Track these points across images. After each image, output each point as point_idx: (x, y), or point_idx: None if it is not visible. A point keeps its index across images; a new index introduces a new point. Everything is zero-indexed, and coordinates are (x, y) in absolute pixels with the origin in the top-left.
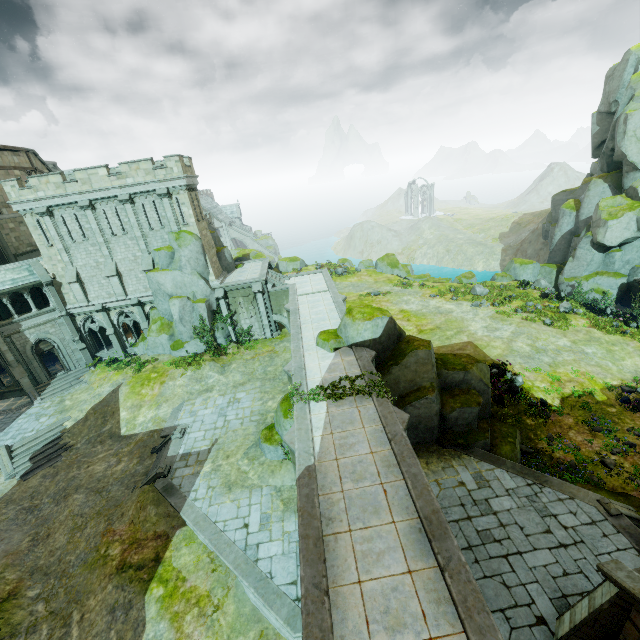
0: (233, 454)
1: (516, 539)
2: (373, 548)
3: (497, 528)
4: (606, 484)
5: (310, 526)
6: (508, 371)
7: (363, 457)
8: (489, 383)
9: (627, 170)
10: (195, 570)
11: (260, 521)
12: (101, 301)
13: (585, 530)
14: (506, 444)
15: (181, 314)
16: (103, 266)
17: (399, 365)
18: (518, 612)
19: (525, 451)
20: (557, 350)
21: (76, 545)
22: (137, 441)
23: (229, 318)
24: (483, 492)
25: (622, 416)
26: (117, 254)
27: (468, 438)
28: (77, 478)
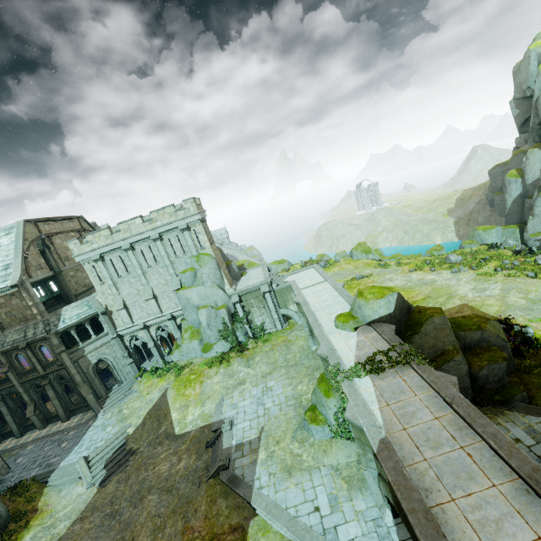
0: (282, 439)
1: None
2: (487, 516)
3: None
4: None
5: (412, 499)
6: (515, 324)
7: (430, 423)
8: (505, 338)
9: None
10: None
11: (329, 502)
12: (142, 321)
13: None
14: None
15: (208, 321)
16: (142, 292)
17: (419, 334)
18: None
19: None
20: None
21: None
22: (191, 438)
23: (245, 318)
24: None
25: None
26: (152, 281)
27: (504, 393)
28: (147, 480)
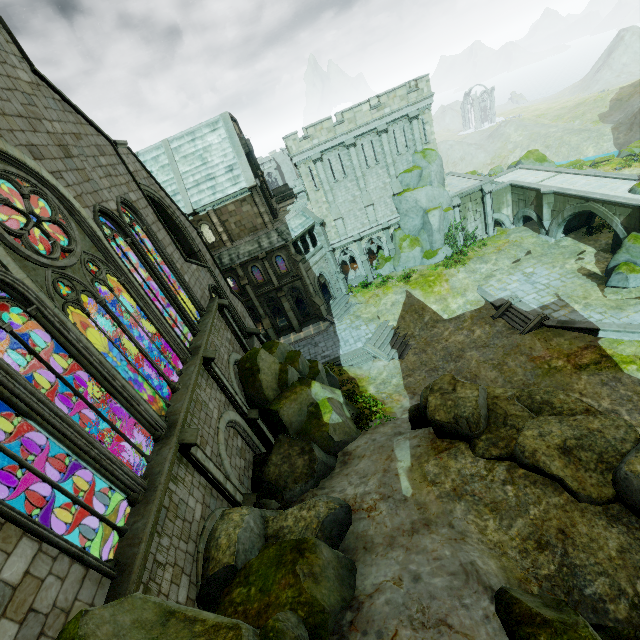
0: (588, 295)
1: None
2: None
3: None
4: None
5: None
6: None
7: None
8: None
9: None
10: None
11: None
12: (357, 232)
13: None
14: None
15: (439, 223)
16: (358, 199)
17: None
18: None
19: None
20: None
21: (513, 372)
22: (470, 317)
23: (460, 224)
24: None
25: None
26: (370, 185)
27: None
28: (449, 347)
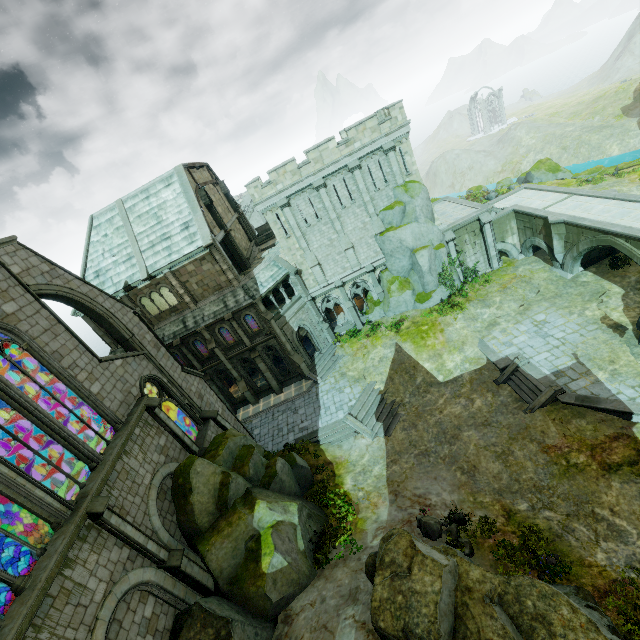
0: (615, 358)
1: None
2: None
3: None
4: None
5: None
6: None
7: None
8: None
9: None
10: None
11: None
12: (338, 277)
13: None
14: None
15: (429, 264)
16: (336, 242)
17: None
18: None
19: None
20: None
21: (520, 466)
22: (469, 381)
23: (457, 259)
24: None
25: None
26: (347, 226)
27: None
28: (443, 422)
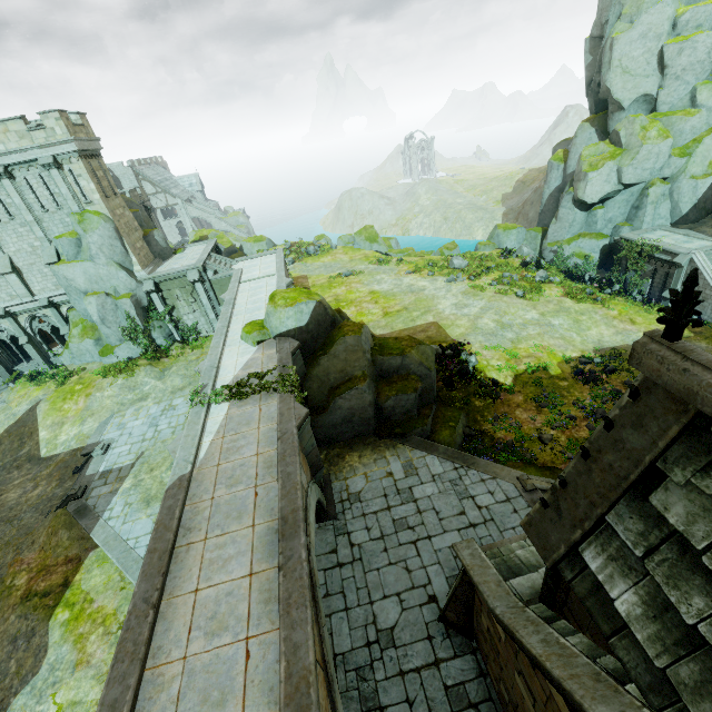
0: (158, 467)
1: (429, 524)
2: (223, 555)
3: (414, 515)
4: (538, 460)
5: (161, 539)
6: (464, 351)
7: (247, 460)
8: (432, 366)
9: (612, 110)
10: (104, 590)
11: None
12: (2, 305)
13: (498, 508)
14: (446, 429)
15: (101, 314)
16: None
17: (327, 355)
18: (413, 594)
19: (467, 434)
20: (523, 324)
21: None
22: (57, 462)
23: (167, 314)
24: (409, 481)
25: (572, 389)
26: (8, 245)
27: (406, 426)
28: None
